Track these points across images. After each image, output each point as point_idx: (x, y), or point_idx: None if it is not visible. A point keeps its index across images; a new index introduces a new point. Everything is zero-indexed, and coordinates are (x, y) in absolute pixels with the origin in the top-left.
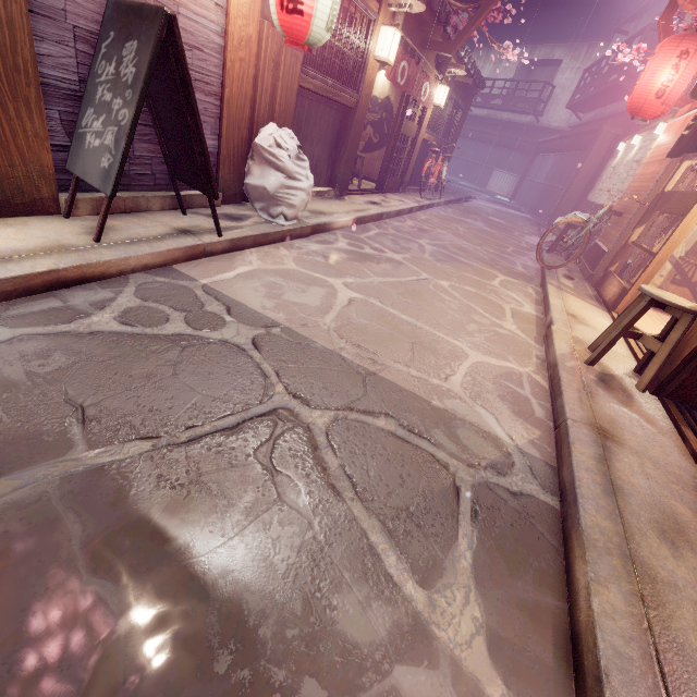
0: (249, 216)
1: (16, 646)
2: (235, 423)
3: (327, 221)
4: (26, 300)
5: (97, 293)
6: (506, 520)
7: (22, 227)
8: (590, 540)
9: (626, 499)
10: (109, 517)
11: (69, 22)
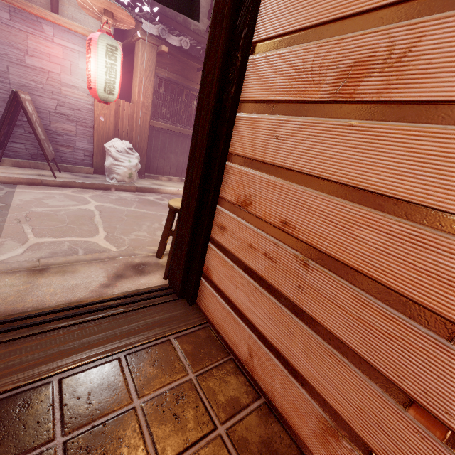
0: (101, 178)
1: None
2: None
3: (153, 187)
4: None
5: None
6: None
7: None
8: None
9: None
10: None
11: None
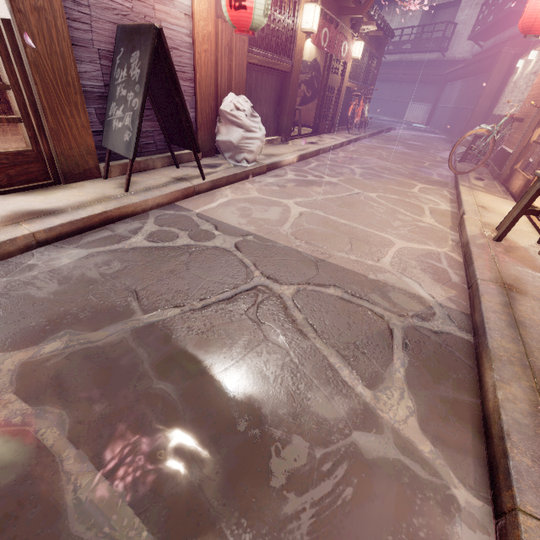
0: (222, 163)
1: (125, 413)
2: (230, 295)
3: (277, 160)
4: (91, 232)
5: (131, 224)
6: (430, 349)
7: (81, 188)
8: (496, 356)
9: (527, 330)
10: (162, 350)
11: (95, 47)
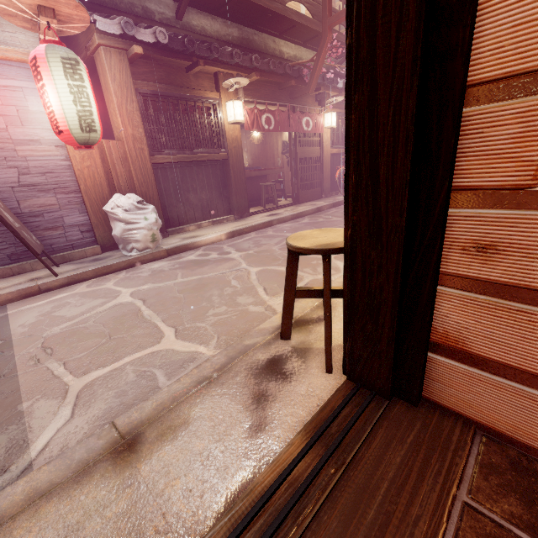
0: (115, 255)
1: None
2: None
3: (187, 242)
4: None
5: None
6: None
7: None
8: None
9: None
10: None
11: None
